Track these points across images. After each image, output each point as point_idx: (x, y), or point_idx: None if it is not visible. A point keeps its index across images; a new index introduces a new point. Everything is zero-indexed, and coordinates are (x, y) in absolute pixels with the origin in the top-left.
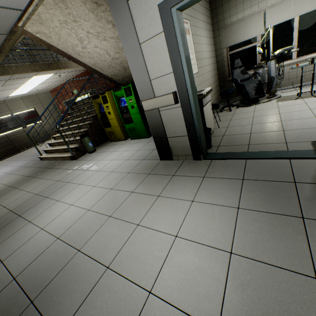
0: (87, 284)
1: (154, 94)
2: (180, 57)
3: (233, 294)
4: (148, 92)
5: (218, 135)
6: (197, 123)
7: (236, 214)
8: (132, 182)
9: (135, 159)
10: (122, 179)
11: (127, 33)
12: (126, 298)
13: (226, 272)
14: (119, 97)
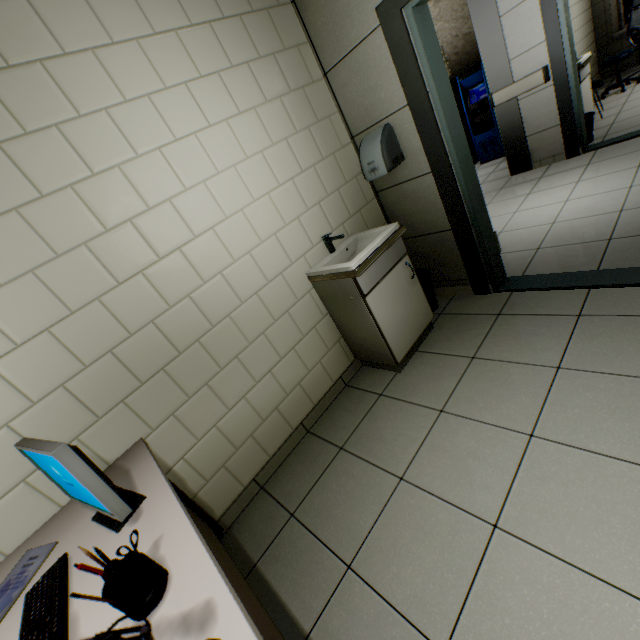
0: None
1: (512, 79)
2: (558, 19)
3: (633, 198)
4: (503, 79)
5: (602, 126)
6: (576, 102)
7: (636, 170)
8: None
9: None
10: None
11: (483, 9)
12: (531, 231)
13: (626, 194)
14: None
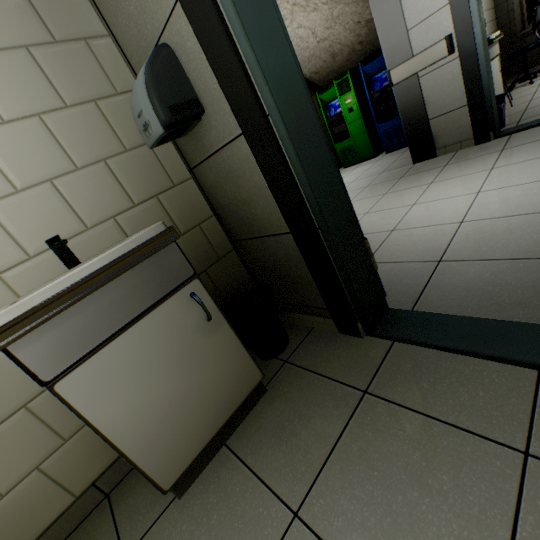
0: (374, 242)
1: (411, 52)
2: None
3: None
4: (402, 52)
5: (513, 113)
6: (486, 77)
7: None
8: (379, 190)
9: (366, 177)
10: (360, 193)
11: None
12: (432, 232)
13: None
14: (326, 103)
